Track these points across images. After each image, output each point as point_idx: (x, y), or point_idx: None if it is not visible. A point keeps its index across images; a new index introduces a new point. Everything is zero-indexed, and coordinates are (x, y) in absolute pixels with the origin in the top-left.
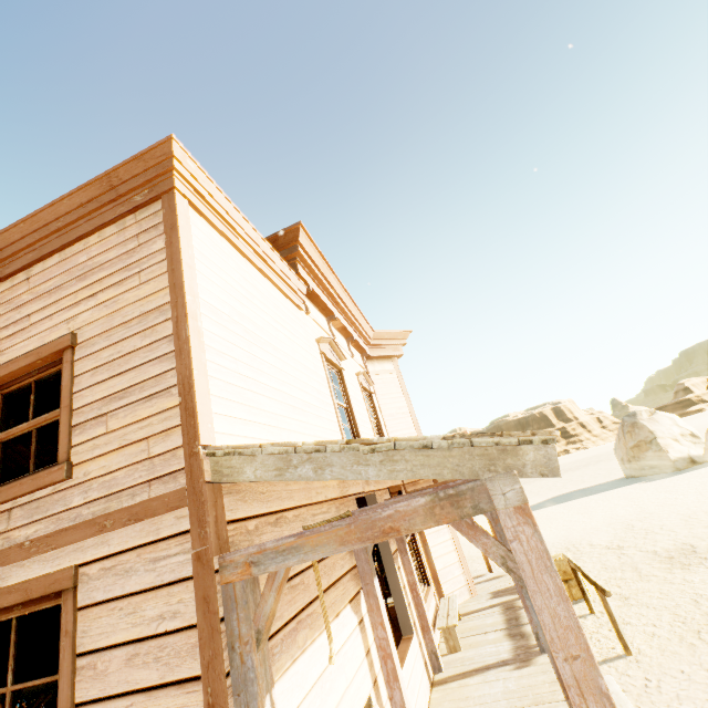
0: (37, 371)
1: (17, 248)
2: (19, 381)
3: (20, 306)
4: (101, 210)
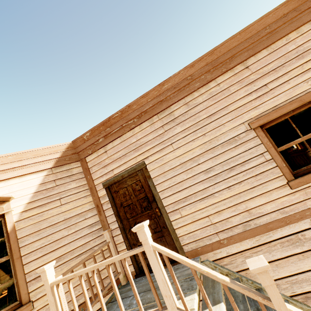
0: (291, 112)
1: (236, 51)
2: (278, 119)
3: (252, 82)
4: (297, 16)
